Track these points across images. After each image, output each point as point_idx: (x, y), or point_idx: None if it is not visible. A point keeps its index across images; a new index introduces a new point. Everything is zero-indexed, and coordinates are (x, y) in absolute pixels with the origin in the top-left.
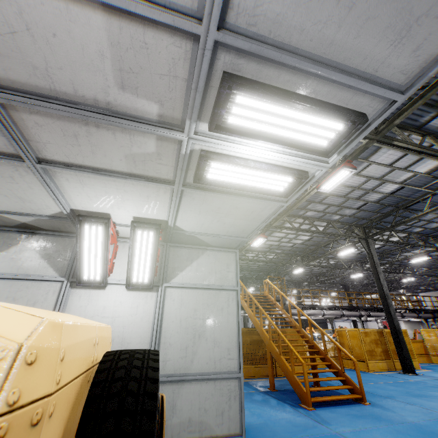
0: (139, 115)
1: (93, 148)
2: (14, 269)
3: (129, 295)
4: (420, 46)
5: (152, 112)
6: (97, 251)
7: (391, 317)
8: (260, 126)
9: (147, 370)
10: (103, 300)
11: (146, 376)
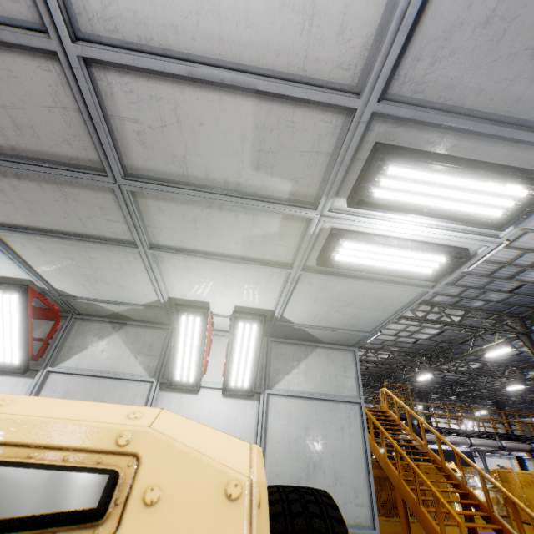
0: (268, 194)
1: (210, 231)
2: (102, 366)
3: (225, 403)
4: None
5: (284, 190)
6: (192, 346)
7: None
8: (413, 198)
9: (331, 521)
10: (196, 408)
11: (333, 530)
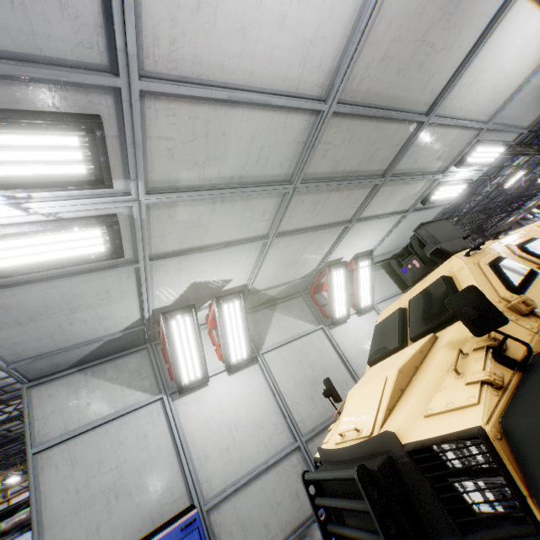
0: (431, 171)
1: (391, 200)
2: (287, 335)
3: (362, 319)
4: (536, 112)
5: (437, 167)
6: (341, 291)
7: None
8: (476, 159)
9: None
10: (353, 329)
11: None
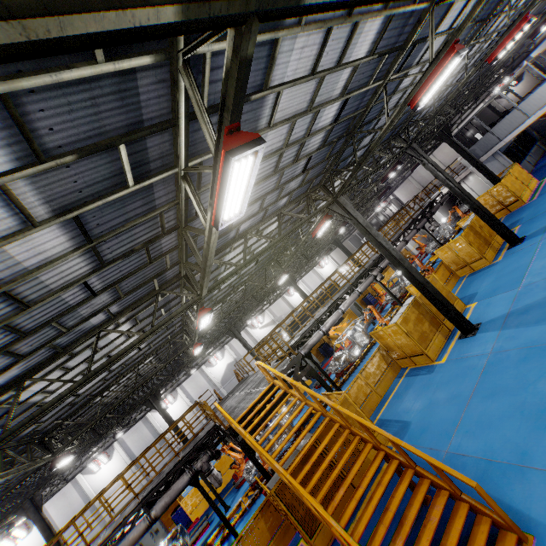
0: None
1: None
2: None
3: None
4: None
5: None
6: None
7: (420, 284)
8: None
9: None
10: None
11: None
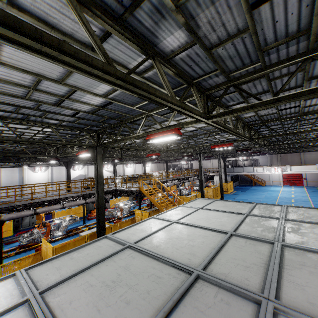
0: None
1: None
2: None
3: None
4: None
5: None
6: None
7: (202, 191)
8: None
9: None
10: None
11: None
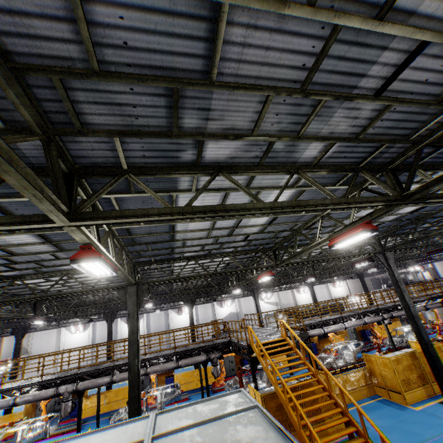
0: None
1: None
2: None
3: None
4: None
5: None
6: None
7: (423, 342)
8: None
9: None
10: None
11: None
